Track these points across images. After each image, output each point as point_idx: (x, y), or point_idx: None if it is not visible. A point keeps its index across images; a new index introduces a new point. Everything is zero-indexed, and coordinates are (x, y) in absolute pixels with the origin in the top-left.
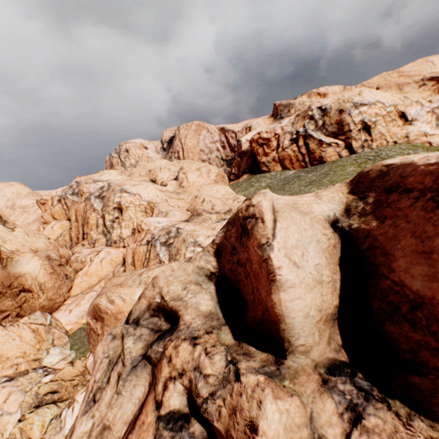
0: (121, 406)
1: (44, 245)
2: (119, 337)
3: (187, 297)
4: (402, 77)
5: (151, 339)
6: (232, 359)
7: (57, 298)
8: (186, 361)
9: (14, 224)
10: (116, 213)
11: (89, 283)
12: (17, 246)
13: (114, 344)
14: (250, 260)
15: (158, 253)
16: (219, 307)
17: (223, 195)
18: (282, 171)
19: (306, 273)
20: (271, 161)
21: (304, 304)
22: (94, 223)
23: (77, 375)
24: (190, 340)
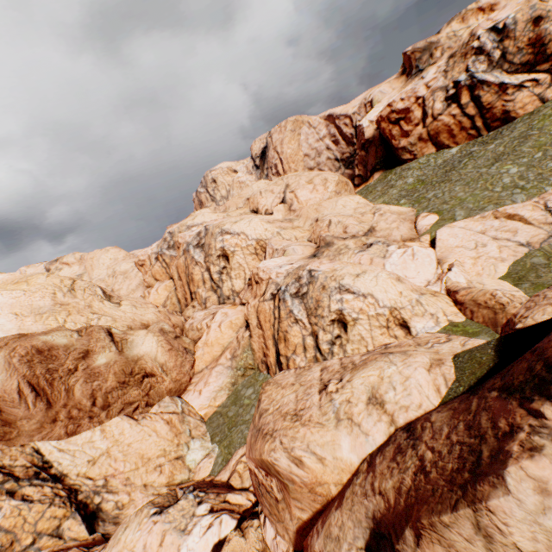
0: None
1: (154, 316)
2: None
3: None
4: None
5: None
6: None
7: (182, 377)
8: None
9: (119, 298)
10: (222, 262)
11: (212, 355)
12: (128, 323)
13: None
14: None
15: (291, 309)
16: None
17: (355, 210)
18: (437, 152)
19: None
20: (415, 142)
21: None
22: (199, 279)
23: None
24: None
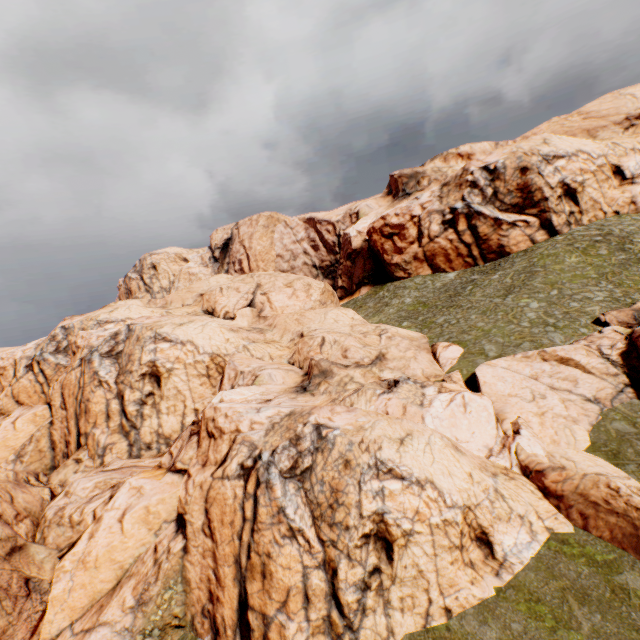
0: None
1: None
2: None
3: None
4: (589, 119)
5: None
6: None
7: None
8: None
9: None
10: (148, 385)
11: (91, 591)
12: None
13: None
14: None
15: (282, 505)
16: None
17: (353, 327)
18: (434, 275)
19: None
20: (411, 261)
21: None
22: (100, 412)
23: None
24: None
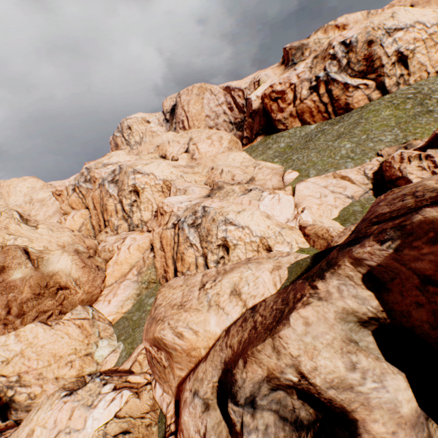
0: None
1: (69, 238)
2: (214, 405)
3: (365, 386)
4: None
5: None
6: None
7: (93, 290)
8: None
9: (36, 221)
10: (133, 196)
11: (121, 272)
12: (44, 244)
13: (212, 420)
14: None
15: (188, 236)
16: None
17: (242, 163)
18: (302, 126)
19: None
20: (288, 117)
21: None
22: (113, 210)
23: (147, 411)
24: None
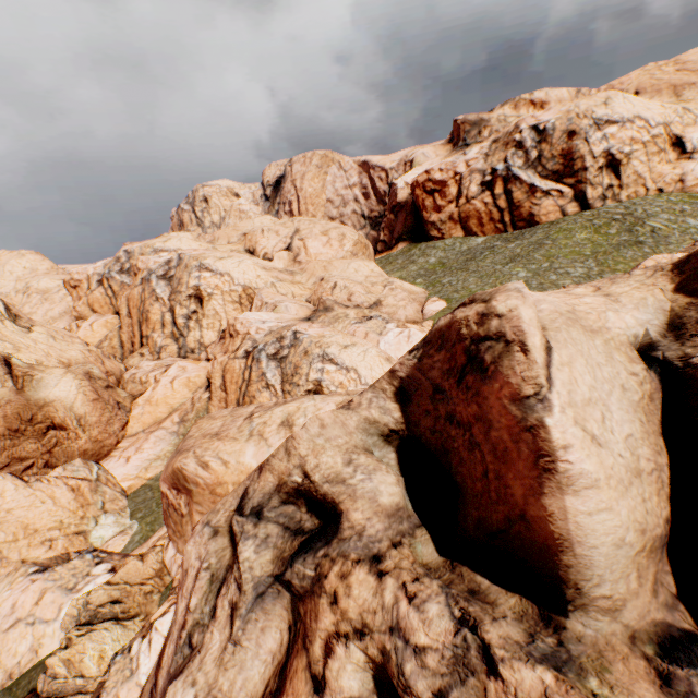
0: (241, 666)
1: (80, 354)
2: (224, 532)
3: (355, 479)
4: (682, 72)
5: (287, 547)
6: (464, 614)
7: (105, 438)
8: (370, 608)
9: (30, 321)
10: (193, 305)
11: (155, 416)
12: (38, 356)
13: (217, 545)
14: (484, 420)
15: (264, 372)
16: (406, 492)
17: (367, 278)
18: (465, 237)
19: (613, 456)
20: (446, 221)
21: (616, 522)
22: (157, 321)
23: (151, 577)
24: (369, 564)
